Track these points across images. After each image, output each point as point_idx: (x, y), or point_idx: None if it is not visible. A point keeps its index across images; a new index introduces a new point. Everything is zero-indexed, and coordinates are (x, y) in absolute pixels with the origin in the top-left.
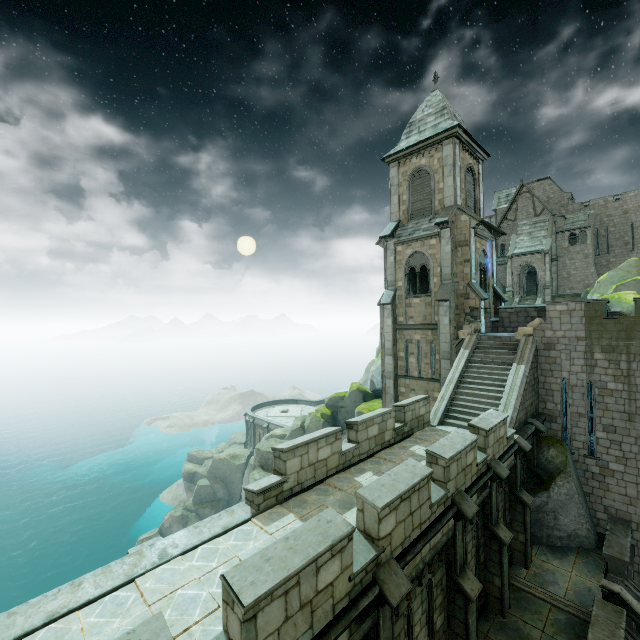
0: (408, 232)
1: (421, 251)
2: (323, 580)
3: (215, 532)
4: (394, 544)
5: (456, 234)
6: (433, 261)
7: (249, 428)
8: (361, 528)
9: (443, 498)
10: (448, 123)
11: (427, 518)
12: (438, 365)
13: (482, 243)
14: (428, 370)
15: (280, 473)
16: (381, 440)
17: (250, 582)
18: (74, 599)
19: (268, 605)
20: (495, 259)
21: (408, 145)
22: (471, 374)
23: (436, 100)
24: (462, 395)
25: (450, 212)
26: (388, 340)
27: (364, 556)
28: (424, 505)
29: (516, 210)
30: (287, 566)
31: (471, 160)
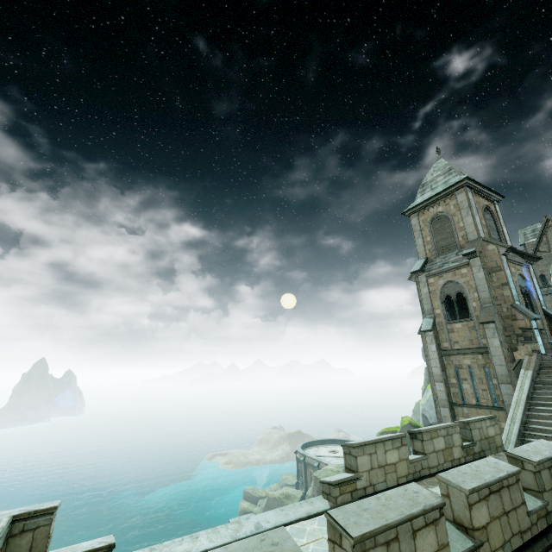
0: (437, 265)
1: (453, 280)
2: (421, 548)
3: (299, 515)
4: (492, 543)
5: (486, 262)
6: (468, 287)
7: (300, 467)
8: (450, 517)
9: (542, 510)
10: (457, 178)
11: (527, 528)
12: (498, 391)
13: (517, 268)
14: (487, 397)
15: (352, 470)
16: (450, 456)
17: (353, 522)
18: (195, 547)
19: (372, 549)
20: (536, 282)
21: (424, 199)
22: (541, 395)
23: (442, 165)
24: (536, 418)
25: (475, 244)
26: (435, 366)
27: (460, 544)
28: (519, 509)
29: (547, 242)
30: (384, 517)
31: (486, 202)
